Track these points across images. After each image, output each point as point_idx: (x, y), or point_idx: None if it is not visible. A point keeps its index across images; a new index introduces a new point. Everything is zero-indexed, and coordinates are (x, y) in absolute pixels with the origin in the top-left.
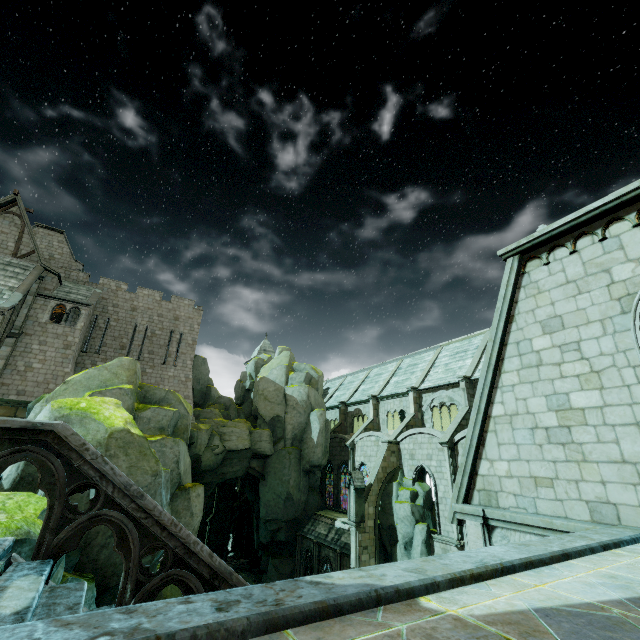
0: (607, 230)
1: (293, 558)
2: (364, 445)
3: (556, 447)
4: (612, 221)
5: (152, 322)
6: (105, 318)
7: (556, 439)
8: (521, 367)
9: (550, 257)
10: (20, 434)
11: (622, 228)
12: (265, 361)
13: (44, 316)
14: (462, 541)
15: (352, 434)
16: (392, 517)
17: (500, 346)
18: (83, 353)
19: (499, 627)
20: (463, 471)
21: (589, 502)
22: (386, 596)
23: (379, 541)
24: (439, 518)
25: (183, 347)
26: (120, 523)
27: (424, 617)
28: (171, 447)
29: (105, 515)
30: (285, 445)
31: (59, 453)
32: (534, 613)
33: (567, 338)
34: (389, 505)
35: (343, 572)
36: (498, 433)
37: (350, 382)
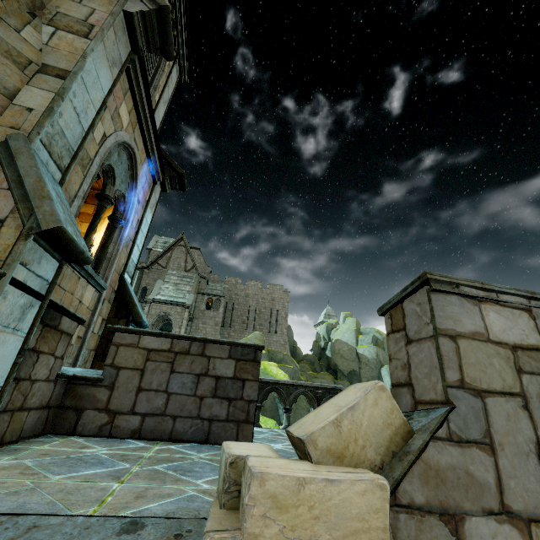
0: None
1: None
2: None
3: None
4: None
5: (258, 303)
6: (231, 303)
7: None
8: None
9: None
10: (330, 390)
11: None
12: (333, 325)
13: (203, 306)
14: None
15: None
16: None
17: None
18: (222, 327)
19: None
20: None
21: None
22: None
23: None
24: None
25: (279, 320)
26: None
27: None
28: None
29: None
30: None
31: None
32: None
33: None
34: None
35: None
36: None
37: None
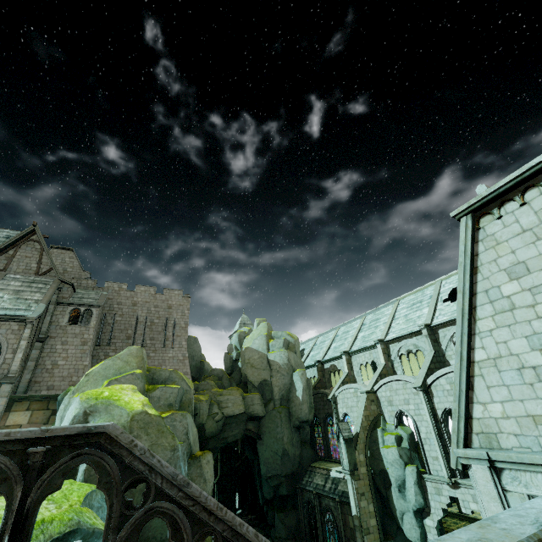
0: None
1: (296, 510)
2: (344, 397)
3: None
4: None
5: (150, 313)
6: (112, 315)
7: None
8: (495, 313)
9: (501, 211)
10: (77, 439)
11: None
12: (246, 333)
13: (64, 320)
14: (452, 479)
15: (332, 388)
16: (382, 462)
17: (470, 296)
18: (97, 347)
19: None
20: (458, 416)
21: None
22: None
23: (374, 486)
24: (426, 458)
25: (178, 330)
26: (171, 513)
27: None
28: (180, 421)
29: (158, 507)
30: (275, 405)
31: (111, 452)
32: None
33: (535, 281)
34: (377, 451)
35: None
36: (485, 377)
37: (322, 342)
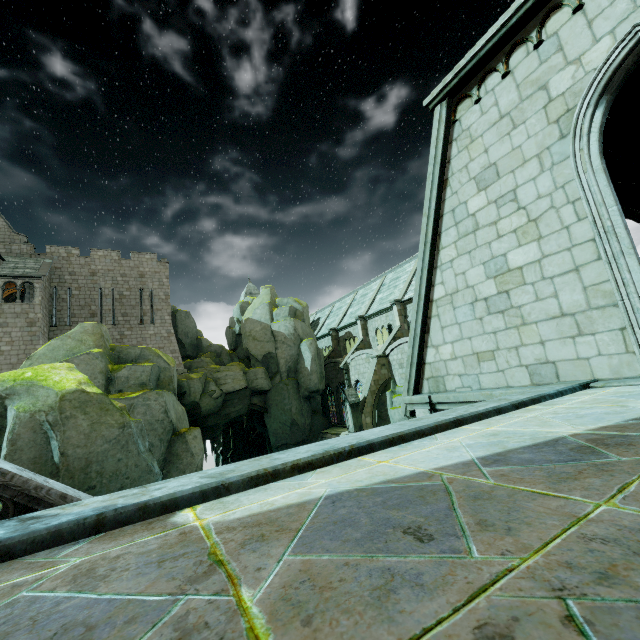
0: (543, 29)
1: None
2: (357, 364)
3: (496, 317)
4: (549, 14)
5: (117, 284)
6: (65, 288)
7: (495, 308)
8: (458, 238)
9: (481, 91)
10: None
11: (561, 20)
12: (250, 303)
13: None
14: None
15: (345, 356)
16: (389, 422)
17: (435, 219)
18: (53, 328)
19: (231, 534)
20: (410, 363)
21: (529, 366)
22: (116, 518)
23: None
24: None
25: (157, 304)
26: None
27: (139, 539)
28: (155, 399)
29: None
30: (281, 378)
31: None
32: (320, 502)
33: (503, 189)
34: (385, 413)
35: (109, 495)
36: (441, 316)
37: (338, 308)
